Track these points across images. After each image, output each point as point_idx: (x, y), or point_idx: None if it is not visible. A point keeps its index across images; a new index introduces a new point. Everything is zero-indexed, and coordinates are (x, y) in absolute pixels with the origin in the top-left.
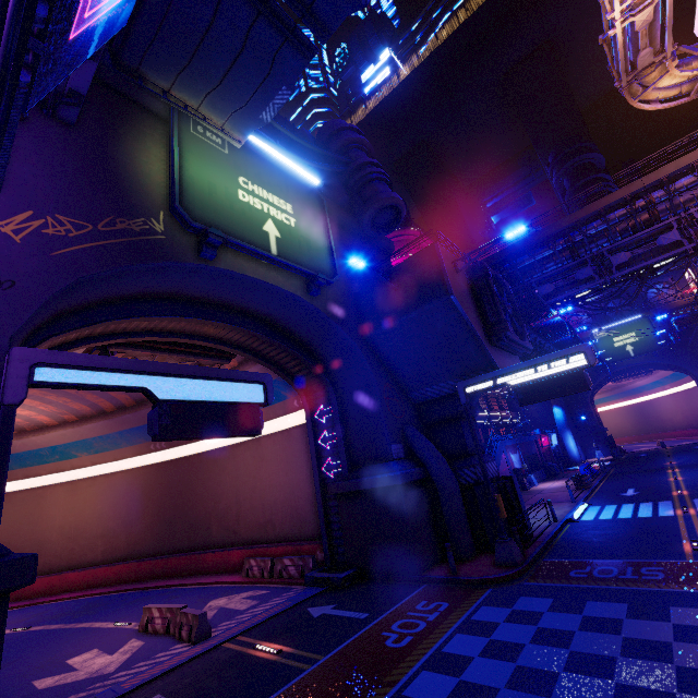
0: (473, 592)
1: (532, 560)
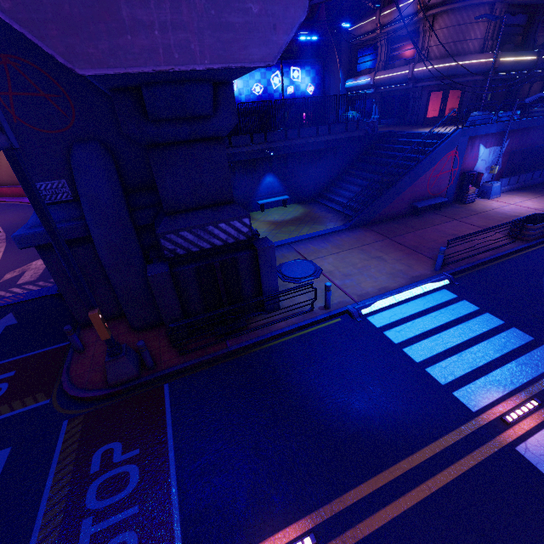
0: (36, 394)
1: (146, 381)
